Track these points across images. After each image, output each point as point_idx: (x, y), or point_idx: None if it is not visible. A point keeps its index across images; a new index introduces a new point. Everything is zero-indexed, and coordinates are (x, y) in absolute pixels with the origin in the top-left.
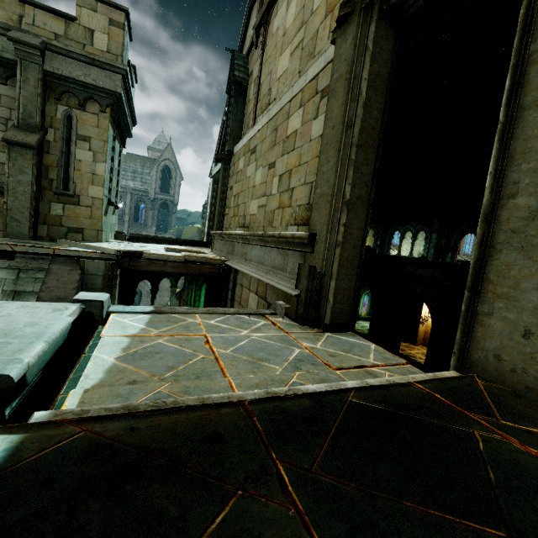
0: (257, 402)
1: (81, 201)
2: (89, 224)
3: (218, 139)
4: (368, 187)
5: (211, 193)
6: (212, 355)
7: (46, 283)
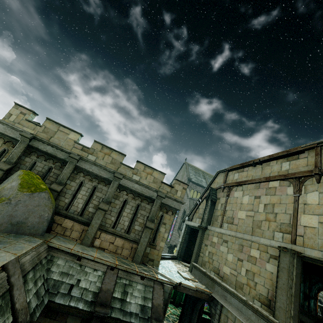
0: None
1: (156, 247)
2: (156, 257)
3: (192, 208)
4: (297, 310)
5: (184, 231)
6: None
7: (154, 295)
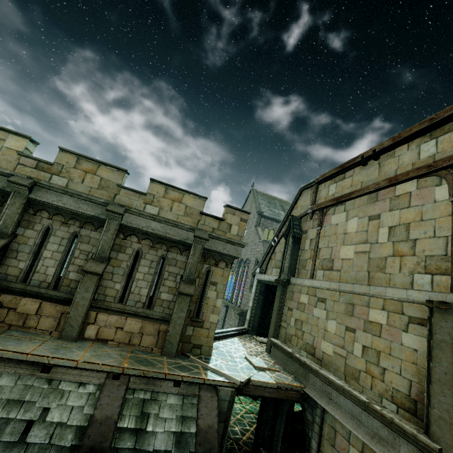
0: None
1: (204, 324)
2: (206, 341)
3: (264, 253)
4: None
5: (255, 290)
6: None
7: (200, 410)
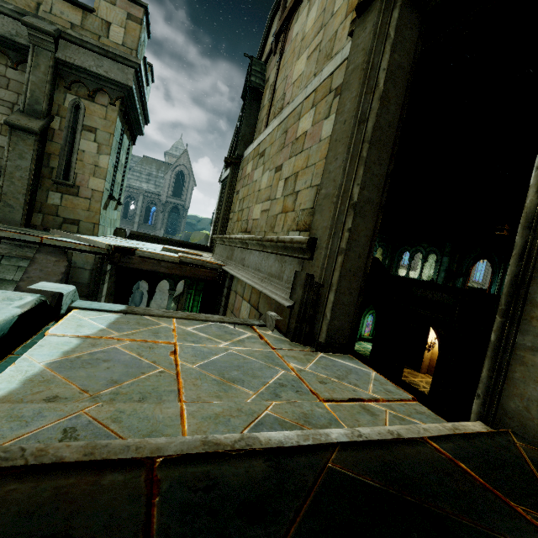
0: (177, 462)
1: (80, 192)
2: (86, 216)
3: (230, 144)
4: (379, 190)
5: (219, 198)
6: (174, 369)
7: (28, 273)
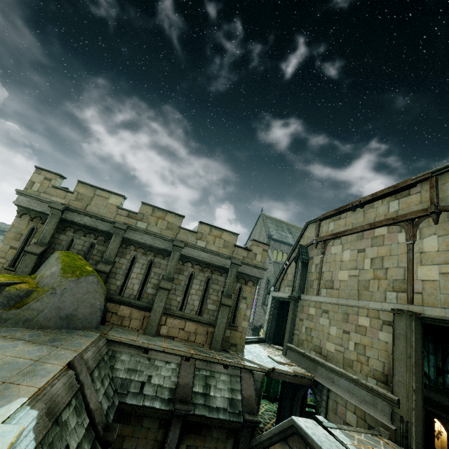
0: None
1: (238, 329)
2: (239, 341)
3: (278, 274)
4: (420, 382)
5: (270, 306)
6: None
7: (243, 385)
